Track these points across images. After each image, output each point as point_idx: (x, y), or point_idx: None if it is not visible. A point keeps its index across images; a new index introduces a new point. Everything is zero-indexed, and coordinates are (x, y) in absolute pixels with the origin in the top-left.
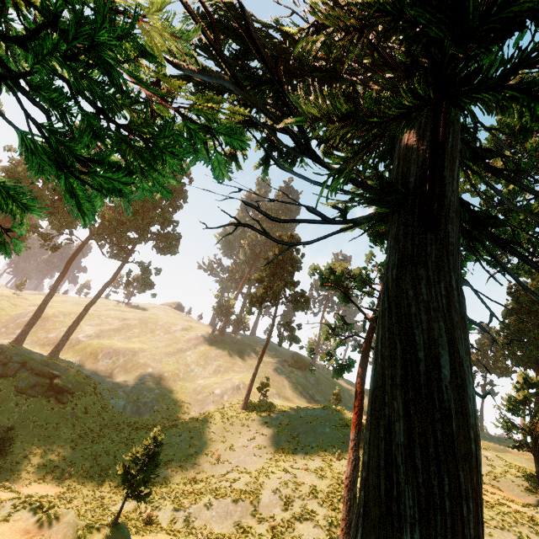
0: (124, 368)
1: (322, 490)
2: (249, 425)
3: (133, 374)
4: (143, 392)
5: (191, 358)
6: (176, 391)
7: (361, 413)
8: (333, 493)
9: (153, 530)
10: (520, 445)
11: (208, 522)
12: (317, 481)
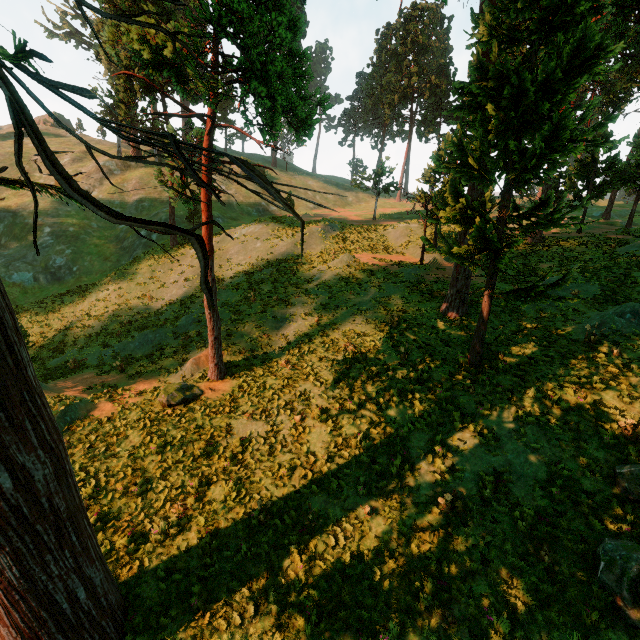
0: (11, 236)
1: (232, 302)
2: (180, 261)
3: (28, 240)
4: (51, 257)
5: (100, 200)
6: (94, 245)
7: (210, 241)
8: (241, 301)
9: (79, 370)
10: (431, 213)
11: (133, 351)
12: (231, 295)
